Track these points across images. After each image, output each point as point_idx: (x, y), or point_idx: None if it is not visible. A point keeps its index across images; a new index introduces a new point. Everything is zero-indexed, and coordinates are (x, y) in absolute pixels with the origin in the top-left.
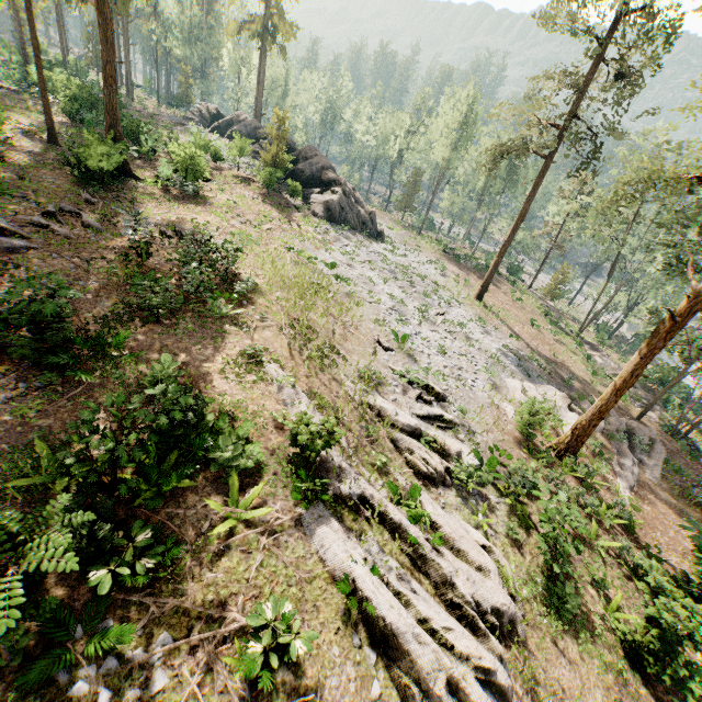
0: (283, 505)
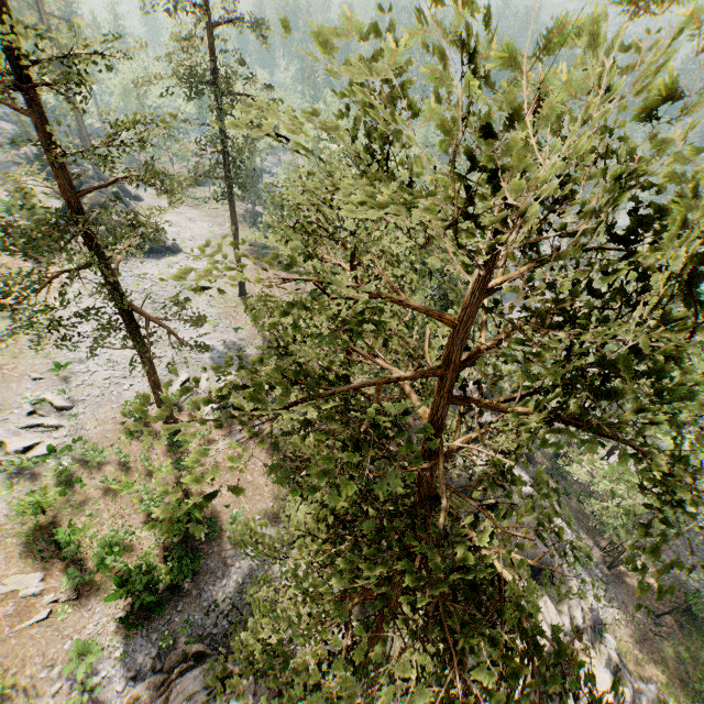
0: None
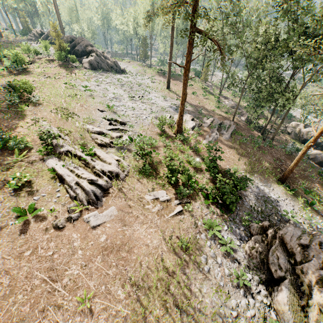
0: (37, 156)
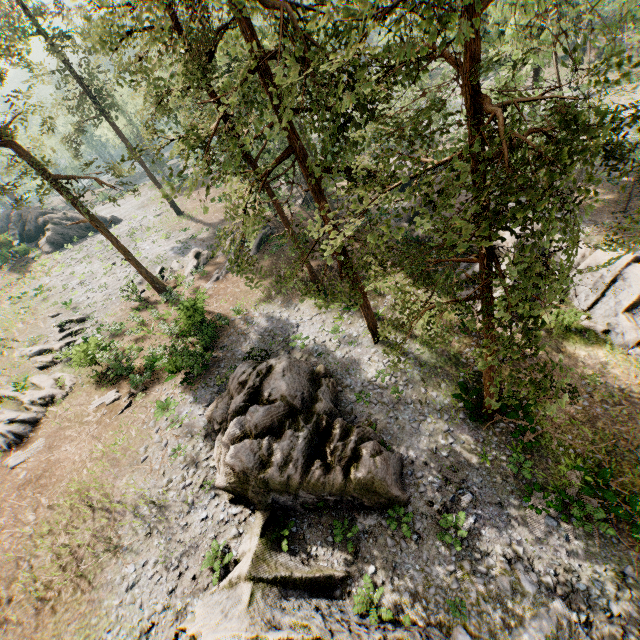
0: None
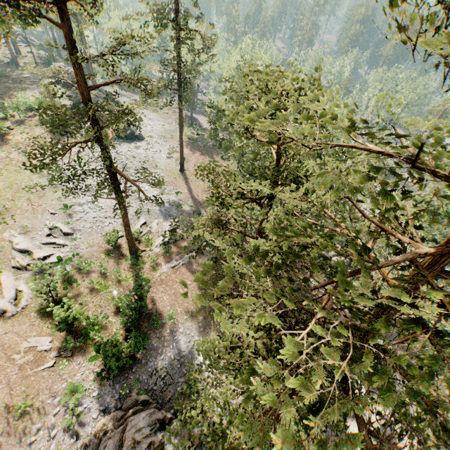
0: None
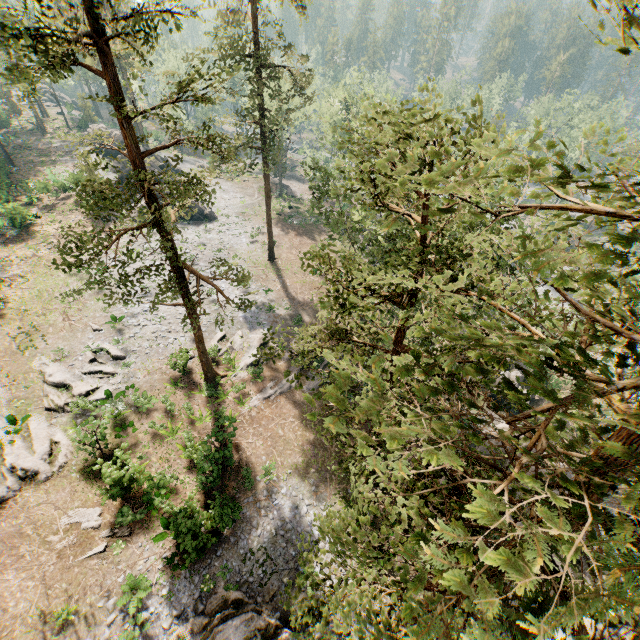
0: None
